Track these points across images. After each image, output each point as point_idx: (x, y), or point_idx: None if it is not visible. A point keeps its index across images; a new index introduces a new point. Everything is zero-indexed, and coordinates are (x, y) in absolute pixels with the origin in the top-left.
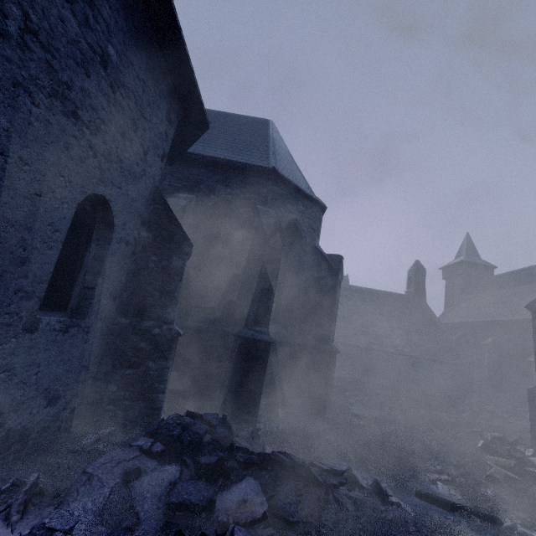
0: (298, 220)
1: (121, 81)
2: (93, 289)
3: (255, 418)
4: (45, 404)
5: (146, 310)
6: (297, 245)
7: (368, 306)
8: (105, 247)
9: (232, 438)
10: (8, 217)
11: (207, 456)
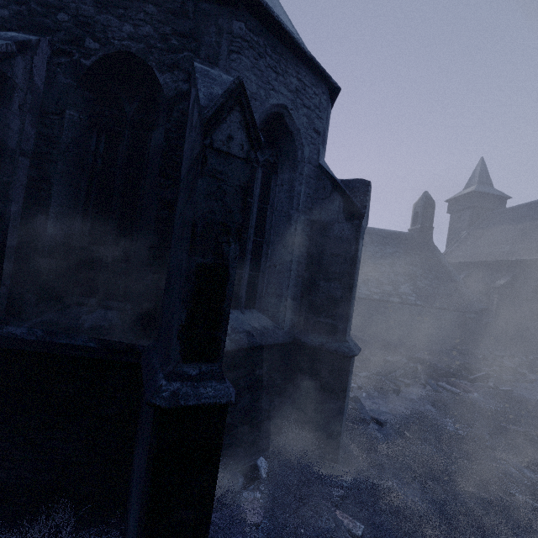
0: (288, 109)
1: None
2: None
3: None
4: None
5: None
6: (287, 163)
7: (368, 248)
8: None
9: None
10: None
11: None
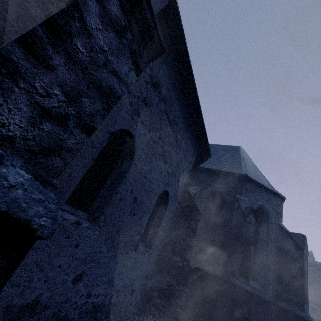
0: (264, 205)
1: (180, 145)
2: (156, 233)
3: None
4: (130, 292)
5: (175, 250)
6: (265, 222)
7: None
8: (163, 213)
9: None
10: (141, 200)
11: None
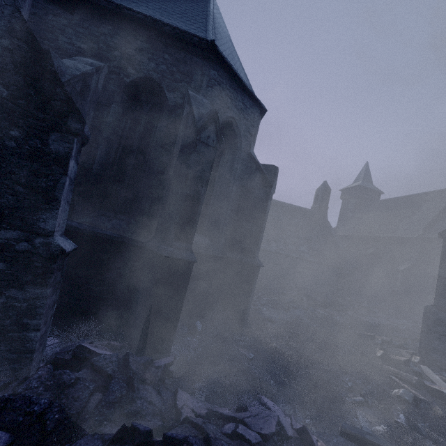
0: (235, 119)
1: None
2: None
3: (169, 346)
4: None
5: (2, 214)
6: (231, 150)
7: (280, 217)
8: None
9: (132, 394)
10: None
11: (86, 440)
